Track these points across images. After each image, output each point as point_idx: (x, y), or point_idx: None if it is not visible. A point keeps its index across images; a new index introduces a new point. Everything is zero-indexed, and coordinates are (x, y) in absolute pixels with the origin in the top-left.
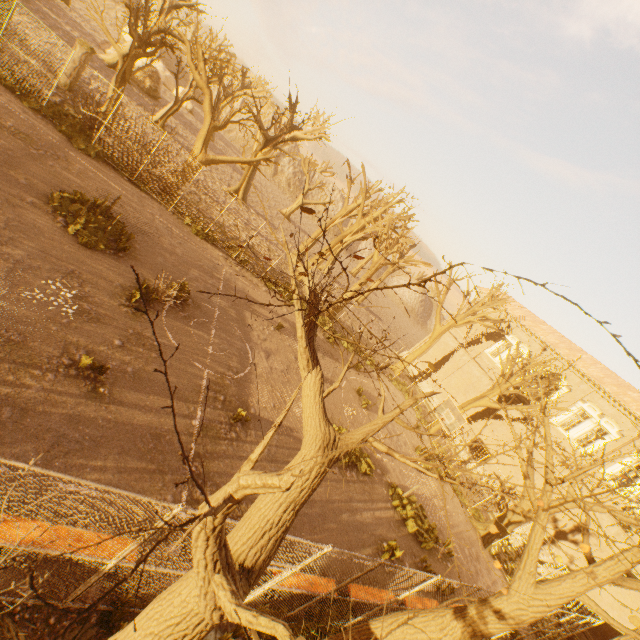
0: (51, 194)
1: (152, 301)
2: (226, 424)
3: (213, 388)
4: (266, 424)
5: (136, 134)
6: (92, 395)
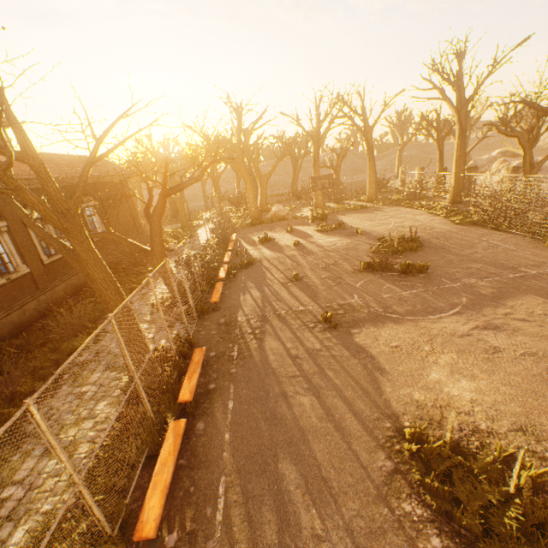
0: (380, 238)
1: (374, 269)
2: (317, 319)
3: (344, 307)
4: (352, 343)
5: (489, 192)
6: (284, 284)
